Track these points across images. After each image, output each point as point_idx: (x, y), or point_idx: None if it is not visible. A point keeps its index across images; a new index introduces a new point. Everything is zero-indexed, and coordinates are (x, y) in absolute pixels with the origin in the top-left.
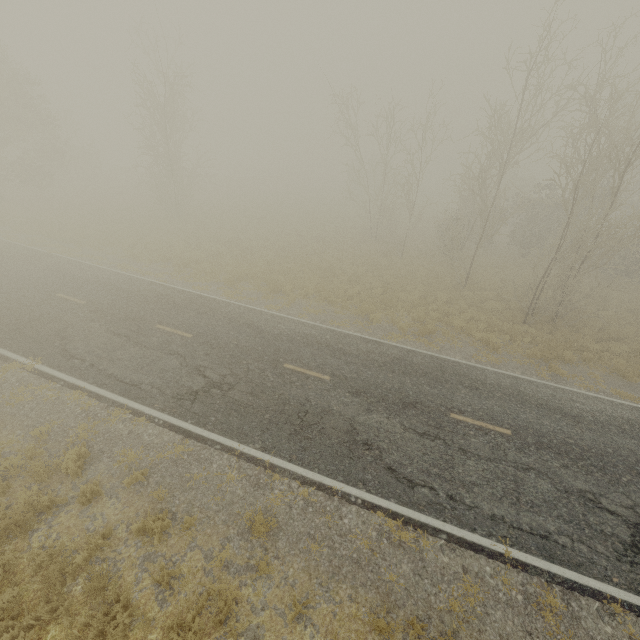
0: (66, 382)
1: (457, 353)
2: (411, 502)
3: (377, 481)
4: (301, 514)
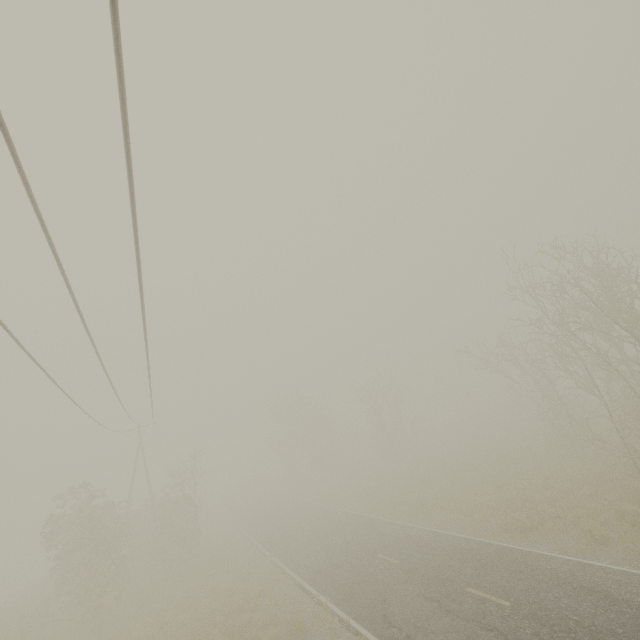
0: (277, 564)
1: (546, 546)
2: (380, 634)
3: (371, 620)
4: (322, 632)
